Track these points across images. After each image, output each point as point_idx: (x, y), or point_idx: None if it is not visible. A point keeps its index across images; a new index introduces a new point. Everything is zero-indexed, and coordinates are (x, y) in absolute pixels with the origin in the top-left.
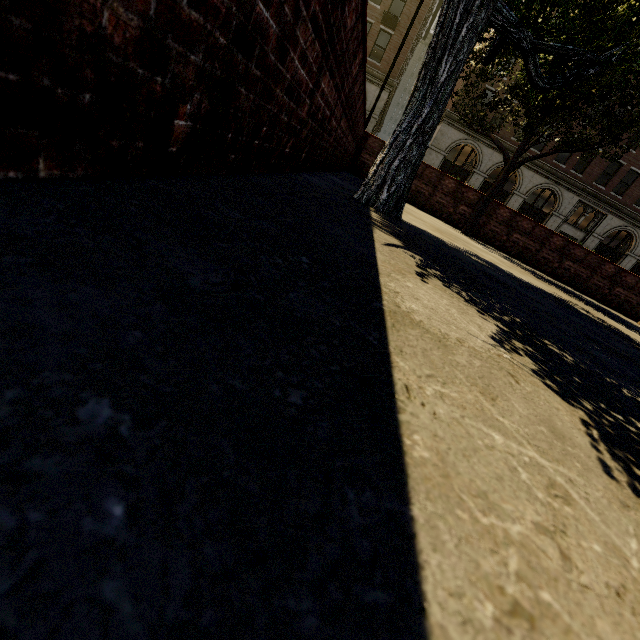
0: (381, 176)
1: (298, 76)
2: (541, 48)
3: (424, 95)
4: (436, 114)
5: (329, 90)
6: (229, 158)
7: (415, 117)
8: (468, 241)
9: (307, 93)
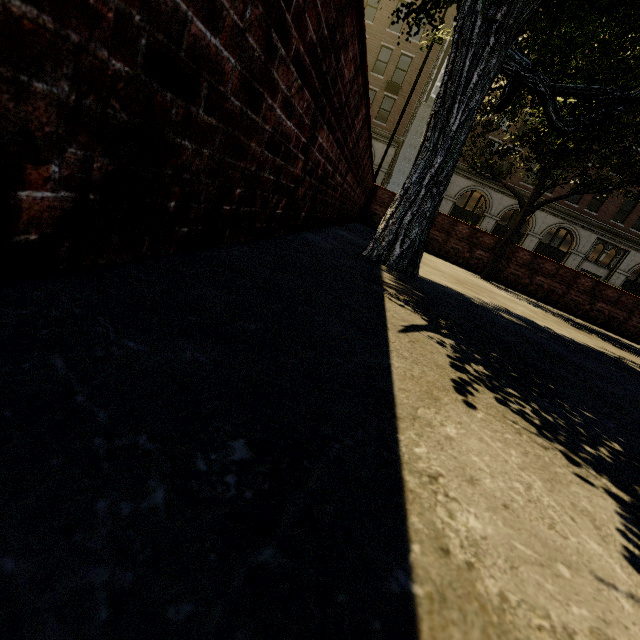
0: (392, 231)
1: (283, 128)
2: (561, 90)
3: (435, 145)
4: (450, 163)
5: (329, 145)
6: (178, 232)
7: (427, 167)
8: (491, 289)
9: (299, 148)
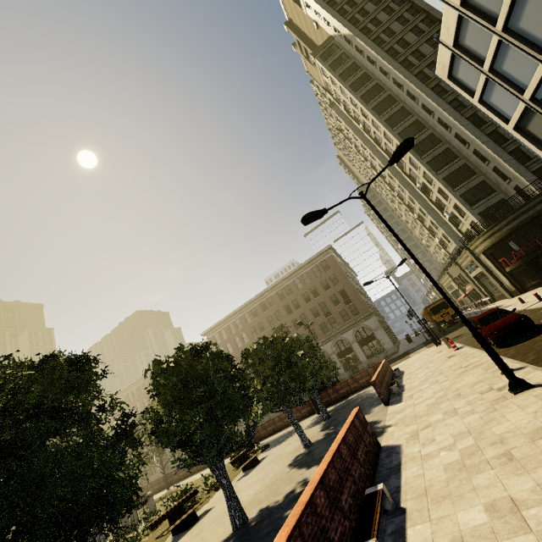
0: None
1: None
2: None
3: None
4: None
5: None
6: None
7: None
8: None
9: None
